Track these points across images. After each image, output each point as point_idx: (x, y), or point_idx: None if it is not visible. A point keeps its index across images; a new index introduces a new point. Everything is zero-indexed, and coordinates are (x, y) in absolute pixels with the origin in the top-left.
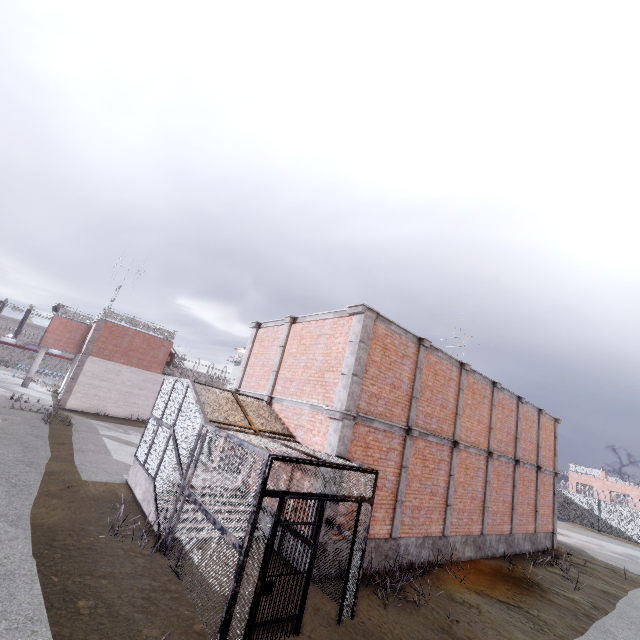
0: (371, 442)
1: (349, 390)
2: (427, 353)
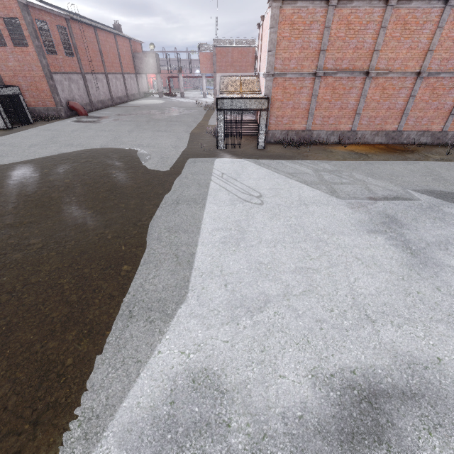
0: (287, 86)
1: (267, 61)
2: (338, 10)
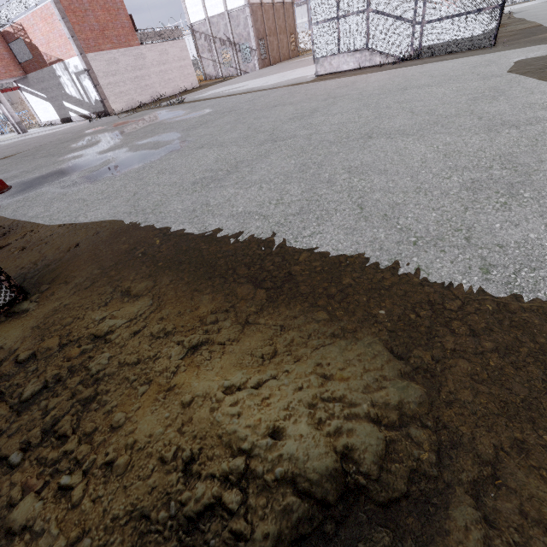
0: None
1: None
2: None
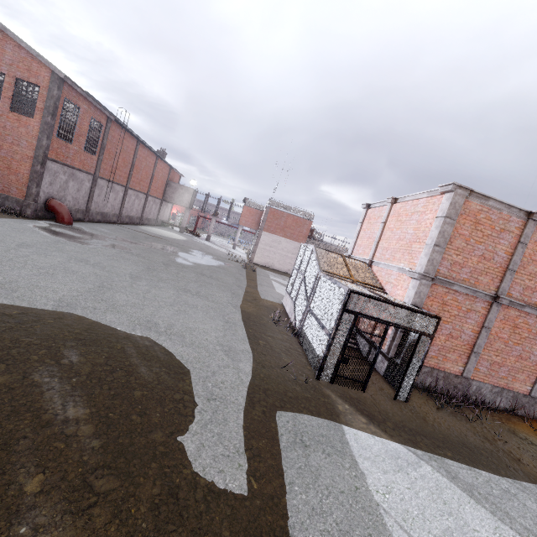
0: (449, 301)
1: (429, 257)
2: None
